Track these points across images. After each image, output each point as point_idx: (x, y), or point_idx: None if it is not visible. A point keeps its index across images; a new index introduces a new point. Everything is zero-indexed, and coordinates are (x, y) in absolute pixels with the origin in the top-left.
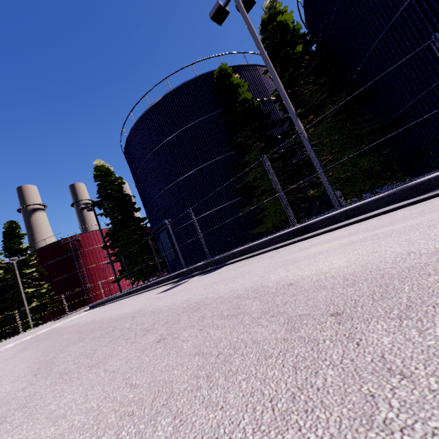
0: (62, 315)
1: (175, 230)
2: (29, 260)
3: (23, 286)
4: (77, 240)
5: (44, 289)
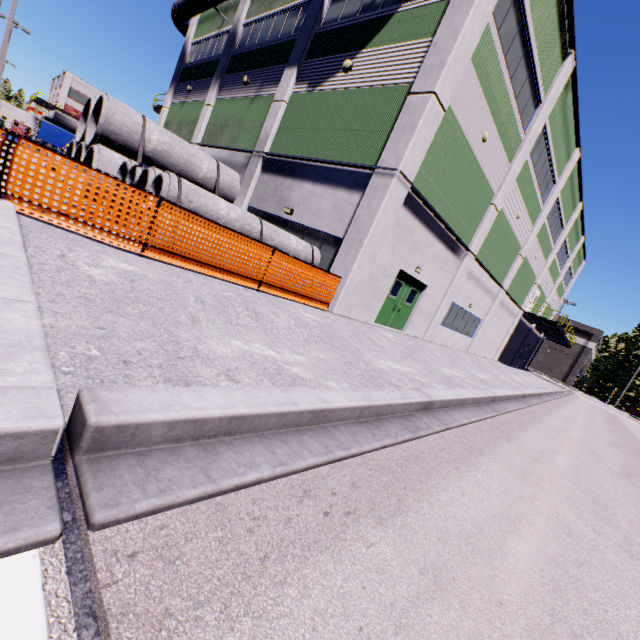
0: None
1: None
2: None
3: (636, 376)
4: None
5: None
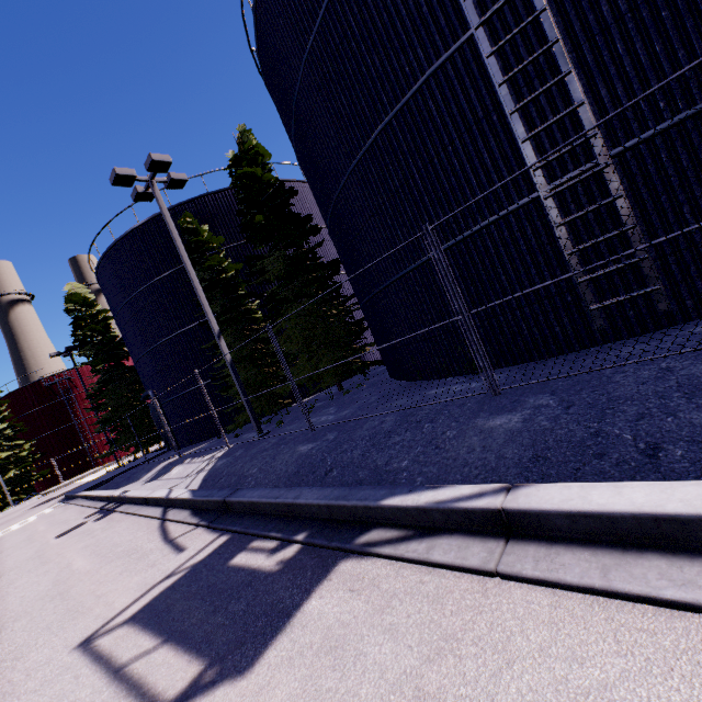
0: (58, 483)
1: (163, 402)
2: None
3: None
4: (69, 378)
5: (26, 451)
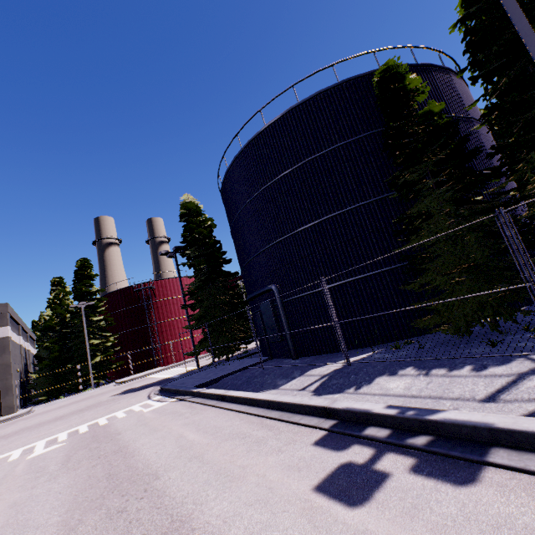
0: (126, 375)
1: (283, 300)
2: (97, 306)
3: (89, 335)
4: (151, 288)
5: (110, 342)
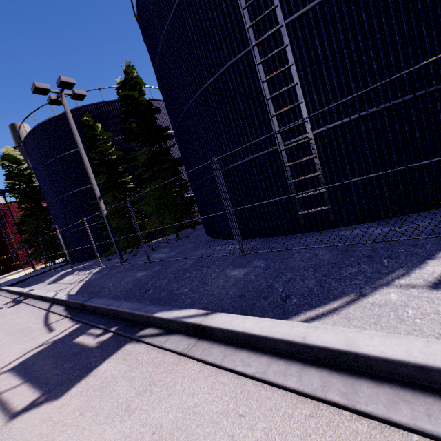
0: None
1: (65, 233)
2: None
3: None
4: (3, 209)
5: None
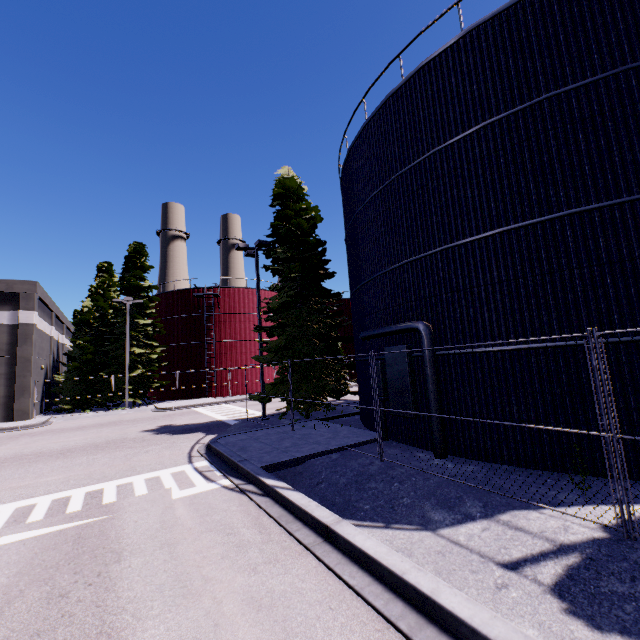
0: (169, 398)
1: (434, 352)
2: (147, 306)
3: (131, 341)
4: (215, 295)
5: (156, 354)
